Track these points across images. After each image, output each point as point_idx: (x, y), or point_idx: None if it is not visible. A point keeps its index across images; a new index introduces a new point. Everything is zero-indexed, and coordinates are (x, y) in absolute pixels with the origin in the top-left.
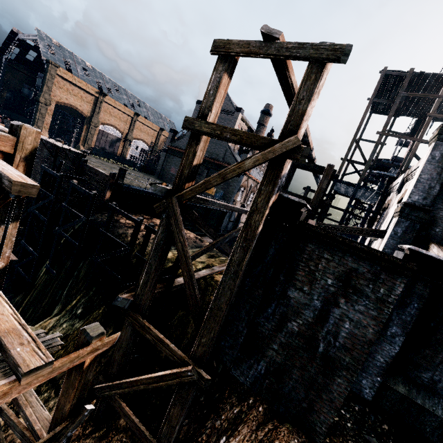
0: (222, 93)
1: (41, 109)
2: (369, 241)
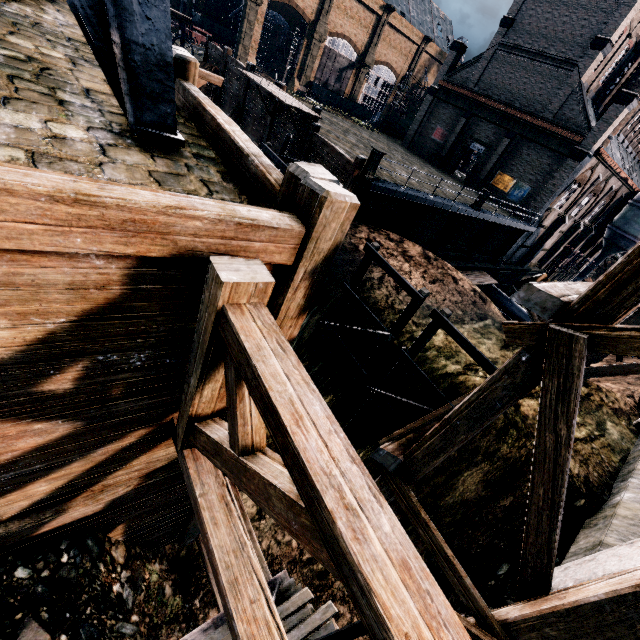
0: None
1: (250, 12)
2: None
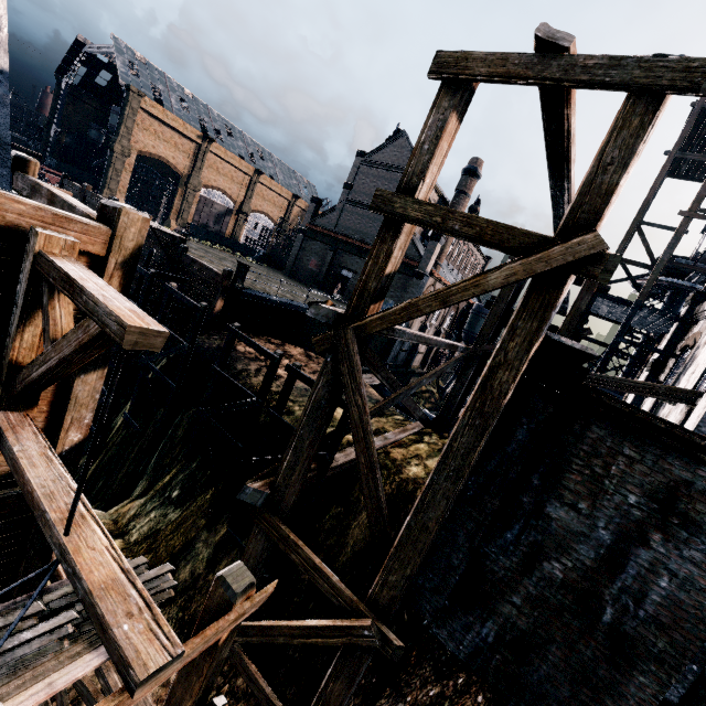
0: (444, 147)
1: (116, 162)
2: (654, 402)
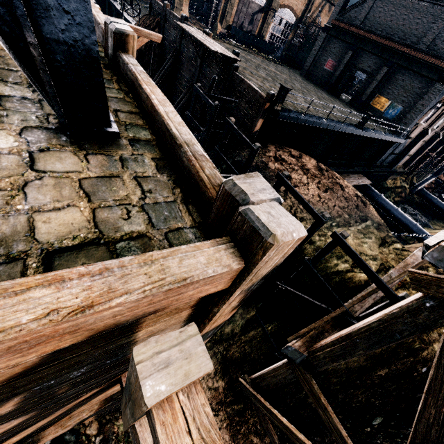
0: None
1: None
2: None
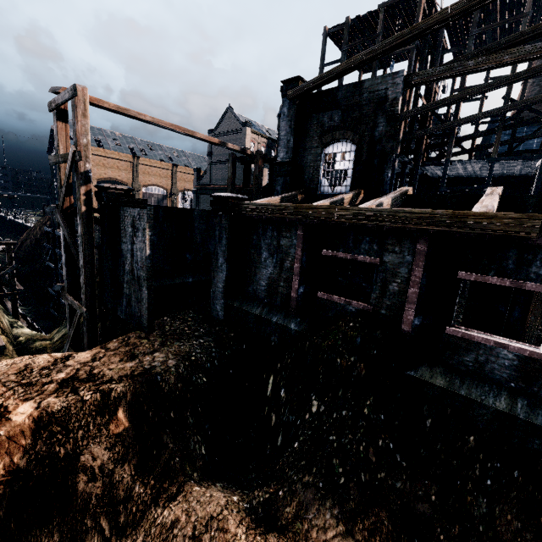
0: (63, 134)
1: None
2: None
